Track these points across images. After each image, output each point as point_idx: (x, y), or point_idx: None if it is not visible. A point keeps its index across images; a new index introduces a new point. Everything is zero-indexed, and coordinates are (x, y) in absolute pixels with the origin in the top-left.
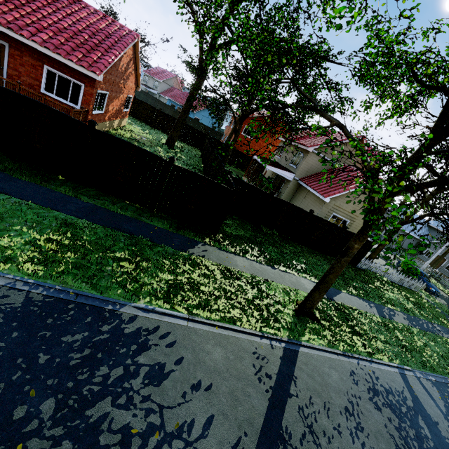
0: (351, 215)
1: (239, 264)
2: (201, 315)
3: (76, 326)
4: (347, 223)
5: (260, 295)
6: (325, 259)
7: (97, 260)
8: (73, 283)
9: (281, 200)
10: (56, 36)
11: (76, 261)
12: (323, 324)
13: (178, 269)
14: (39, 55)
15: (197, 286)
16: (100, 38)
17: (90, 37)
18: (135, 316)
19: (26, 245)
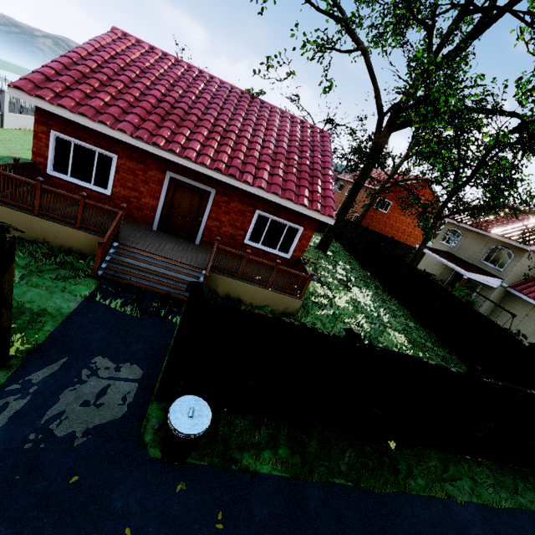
0: None
1: None
2: None
3: None
4: None
5: None
6: None
7: None
8: None
9: None
10: (271, 168)
11: None
12: None
13: None
14: (252, 198)
15: None
16: (308, 155)
17: (297, 157)
18: None
19: None
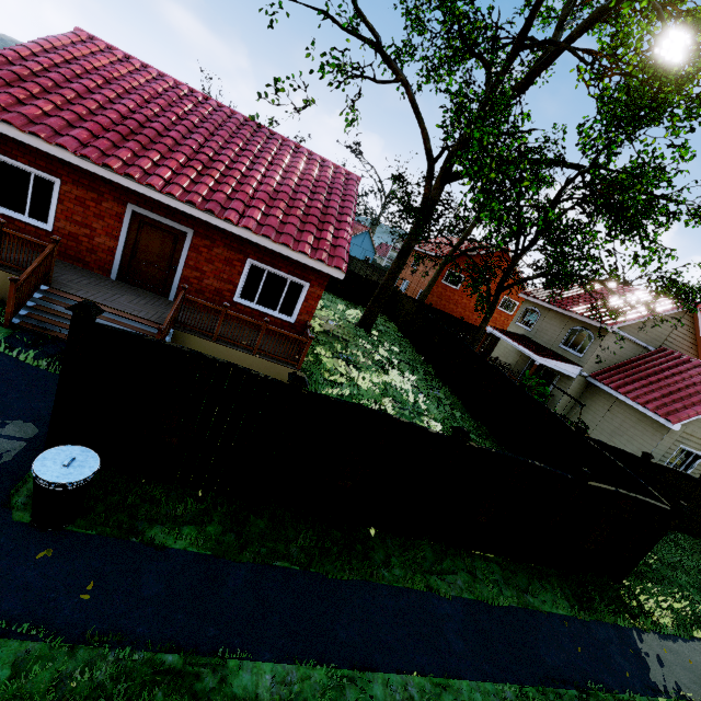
0: None
1: None
2: None
3: None
4: (700, 459)
5: None
6: None
7: None
8: None
9: (659, 465)
10: (268, 208)
11: None
12: None
13: None
14: (241, 243)
15: None
16: (322, 197)
17: (308, 198)
18: None
19: None
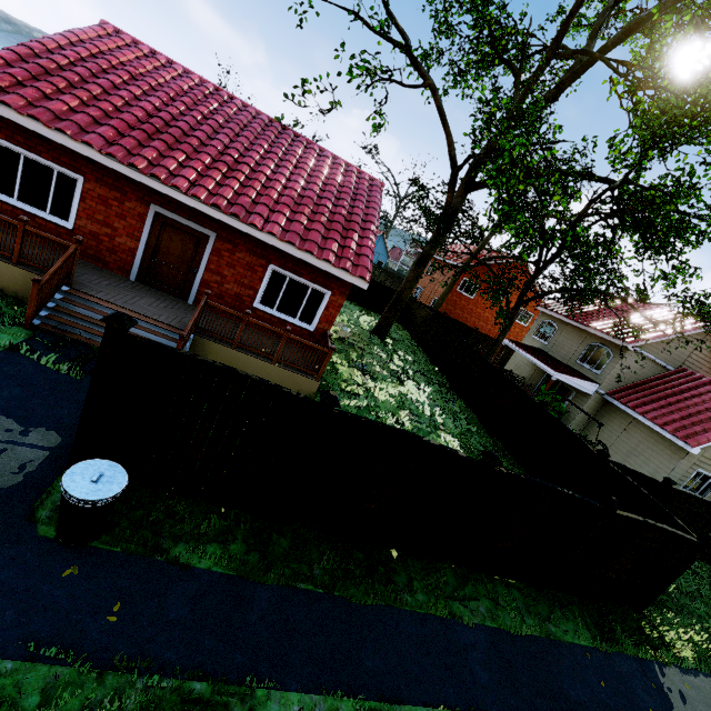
0: None
1: None
2: None
3: None
4: None
5: None
6: None
7: None
8: None
9: (680, 491)
10: (293, 213)
11: None
12: None
13: None
14: (264, 248)
15: None
16: (346, 203)
17: (332, 204)
18: None
19: None
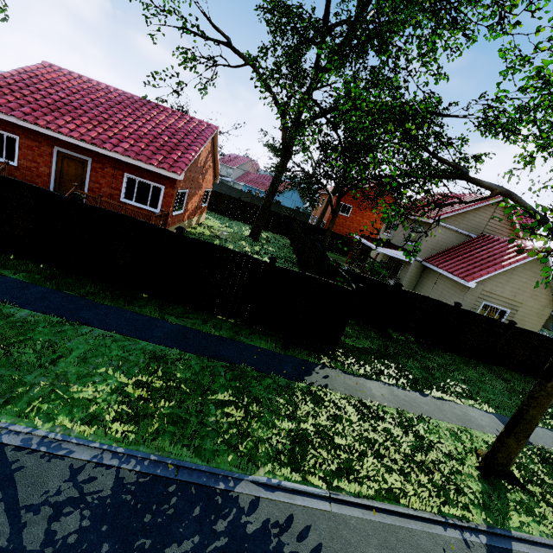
0: (510, 301)
1: (375, 393)
2: (346, 489)
3: (181, 525)
4: (507, 314)
5: (420, 445)
6: (490, 371)
7: (197, 408)
8: (171, 448)
9: (412, 293)
10: (137, 143)
11: (171, 412)
12: (530, 491)
13: (298, 410)
14: (120, 164)
15: (329, 437)
16: (179, 137)
17: (169, 138)
18: (257, 499)
19: (112, 395)
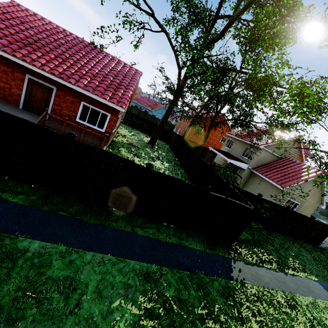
0: (301, 199)
1: (267, 279)
2: None
3: None
4: (298, 205)
5: (309, 324)
6: (299, 245)
7: None
8: None
9: (266, 200)
10: (92, 80)
11: None
12: None
13: (243, 310)
14: (79, 94)
15: None
16: (120, 78)
17: (113, 78)
18: None
19: None
